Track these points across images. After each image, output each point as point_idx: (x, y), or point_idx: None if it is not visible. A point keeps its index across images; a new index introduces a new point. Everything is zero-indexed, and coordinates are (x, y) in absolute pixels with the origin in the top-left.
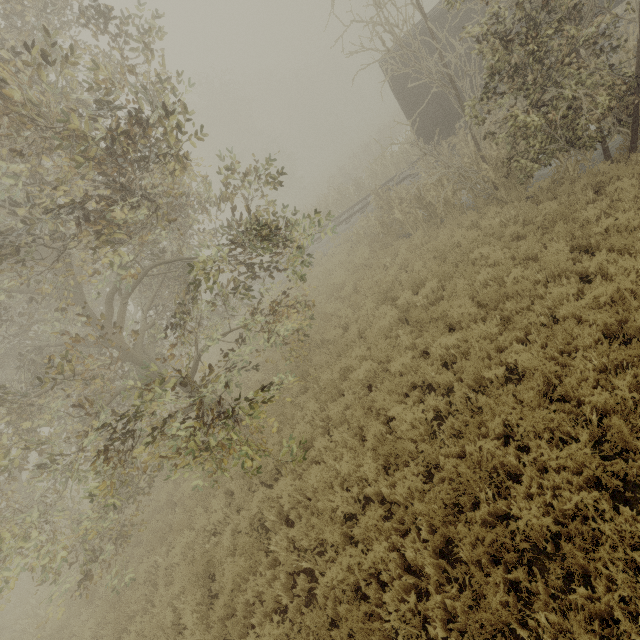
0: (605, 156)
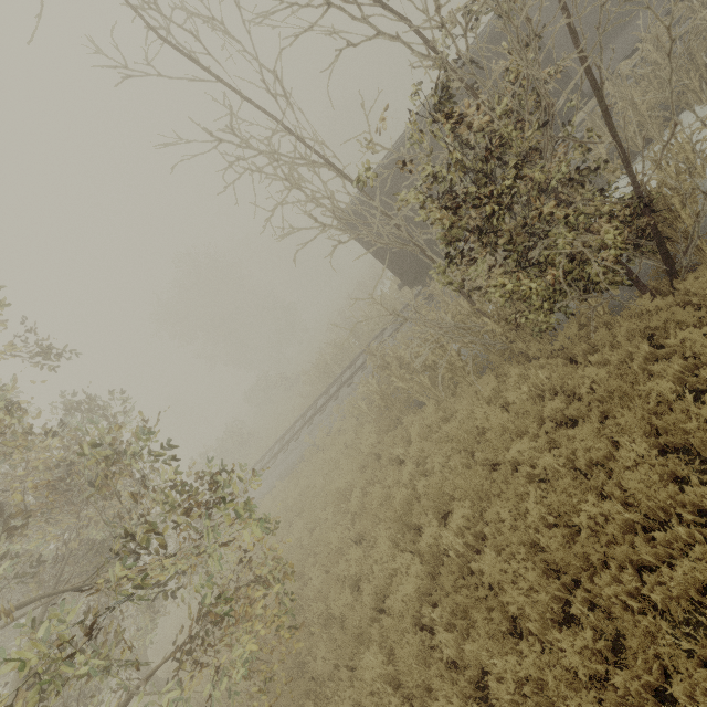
0: (638, 287)
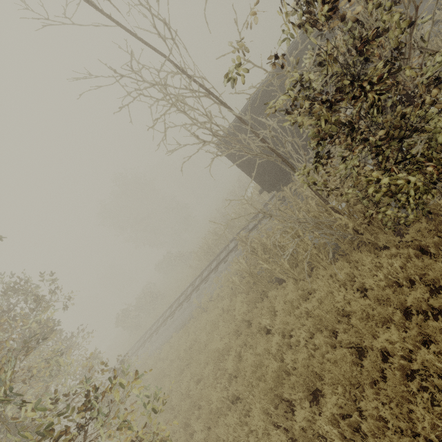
0: None
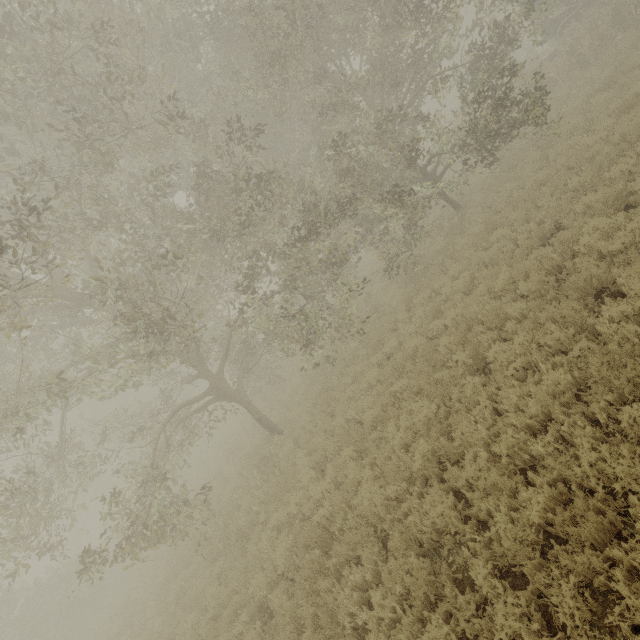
0: None
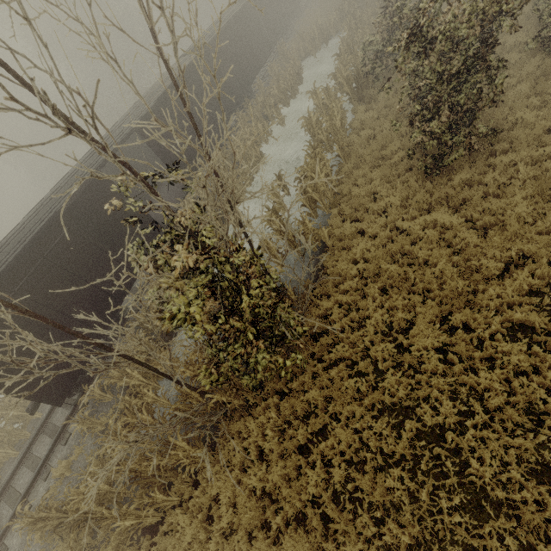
0: None
